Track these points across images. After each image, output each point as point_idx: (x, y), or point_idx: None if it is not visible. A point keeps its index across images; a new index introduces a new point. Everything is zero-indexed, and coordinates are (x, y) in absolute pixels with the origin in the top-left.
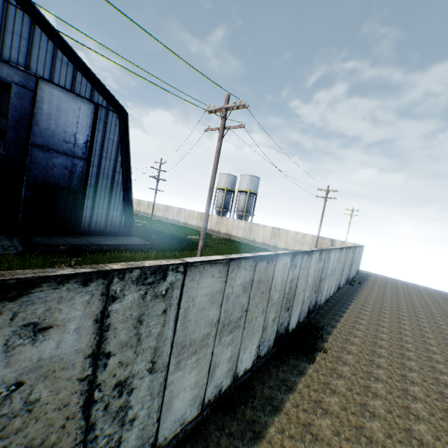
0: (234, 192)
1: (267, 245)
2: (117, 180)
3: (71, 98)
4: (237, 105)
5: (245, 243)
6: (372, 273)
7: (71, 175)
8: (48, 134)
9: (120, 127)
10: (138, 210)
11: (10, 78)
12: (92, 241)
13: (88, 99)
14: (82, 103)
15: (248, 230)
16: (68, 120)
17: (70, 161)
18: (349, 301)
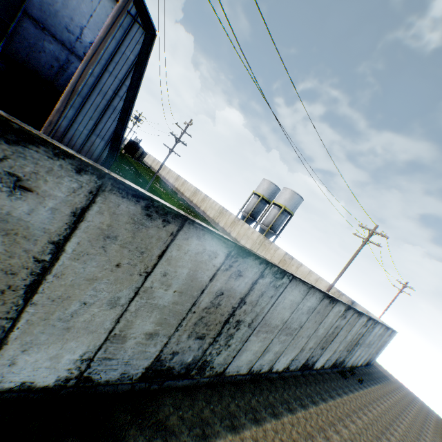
0: (270, 204)
1: None
2: (116, 105)
3: None
4: None
5: None
6: (394, 378)
7: (60, 70)
8: (50, 12)
9: (141, 46)
10: (173, 184)
11: None
12: None
13: None
14: None
15: (258, 244)
16: (80, 8)
17: (65, 55)
18: (312, 399)
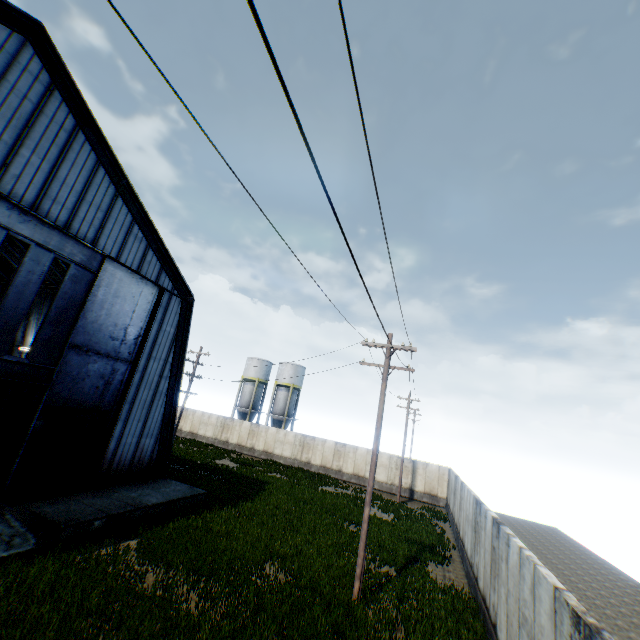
0: (266, 384)
1: (328, 469)
2: (162, 388)
3: (134, 280)
4: (407, 348)
5: (296, 467)
6: None
7: (105, 387)
8: (93, 329)
9: (181, 315)
10: None
11: (71, 255)
12: (130, 501)
13: (154, 281)
14: (146, 286)
15: (299, 446)
16: (123, 309)
17: (110, 366)
18: None
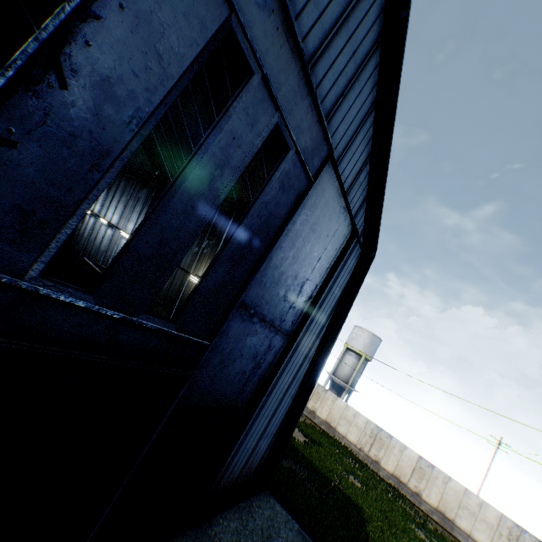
0: None
1: (401, 482)
2: (300, 372)
3: (336, 207)
4: None
5: (361, 461)
6: None
7: (251, 372)
8: (270, 278)
9: (353, 274)
10: None
11: (296, 130)
12: None
13: (353, 216)
14: (343, 221)
15: (369, 436)
16: (310, 252)
17: (267, 340)
18: None
